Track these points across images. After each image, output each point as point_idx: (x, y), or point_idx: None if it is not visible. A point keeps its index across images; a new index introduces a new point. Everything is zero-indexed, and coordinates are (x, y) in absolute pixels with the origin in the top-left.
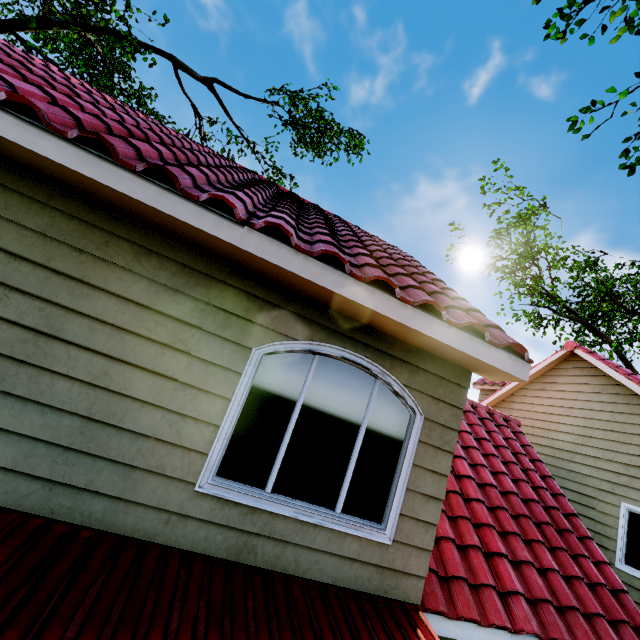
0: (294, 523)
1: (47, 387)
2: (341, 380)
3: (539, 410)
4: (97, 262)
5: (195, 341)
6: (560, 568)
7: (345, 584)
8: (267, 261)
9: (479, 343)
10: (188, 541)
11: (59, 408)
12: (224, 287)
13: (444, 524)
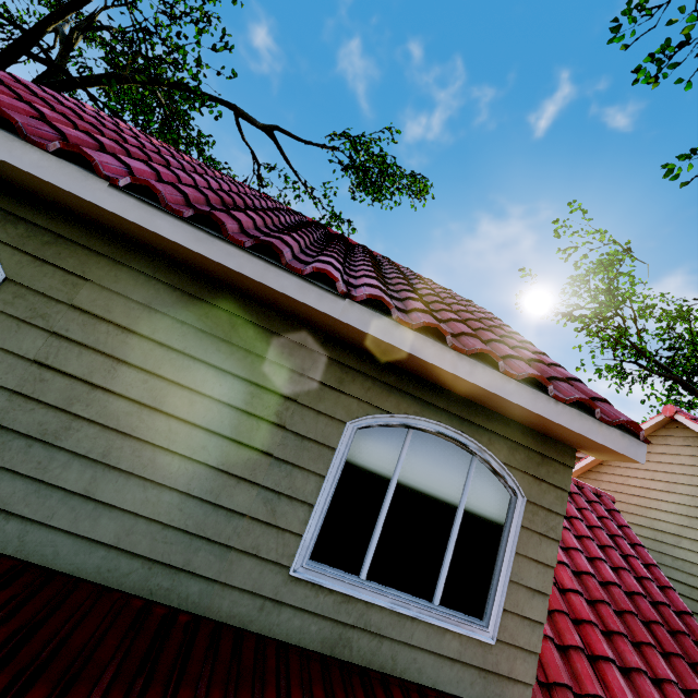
0: (390, 615)
1: (149, 461)
2: (436, 456)
3: (634, 484)
4: (197, 333)
5: (290, 414)
6: (677, 679)
7: (446, 688)
8: (368, 334)
9: (589, 420)
10: (282, 630)
11: (159, 483)
12: (318, 357)
13: None
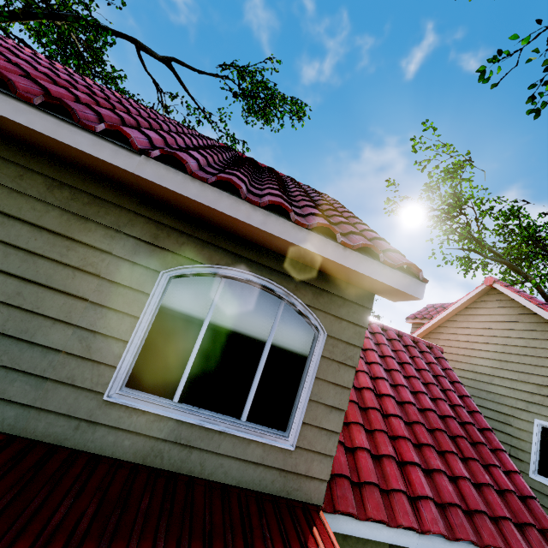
0: (200, 430)
1: None
2: (247, 301)
3: (462, 339)
4: (12, 193)
5: (105, 265)
6: (471, 476)
7: (249, 486)
8: (164, 187)
9: (374, 264)
10: (97, 445)
11: None
12: (134, 216)
13: (361, 436)
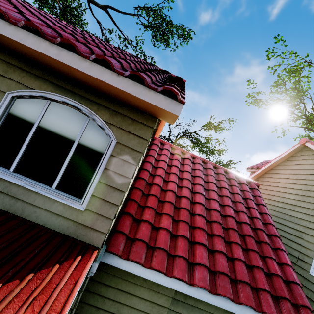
0: (23, 189)
1: None
2: (65, 116)
3: (279, 181)
4: None
5: None
6: (248, 260)
7: (51, 227)
8: None
9: (141, 87)
10: None
11: None
12: None
13: (166, 221)
